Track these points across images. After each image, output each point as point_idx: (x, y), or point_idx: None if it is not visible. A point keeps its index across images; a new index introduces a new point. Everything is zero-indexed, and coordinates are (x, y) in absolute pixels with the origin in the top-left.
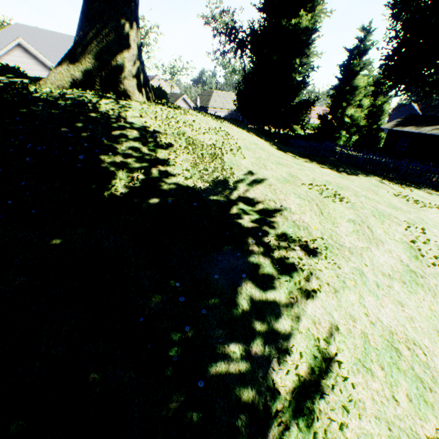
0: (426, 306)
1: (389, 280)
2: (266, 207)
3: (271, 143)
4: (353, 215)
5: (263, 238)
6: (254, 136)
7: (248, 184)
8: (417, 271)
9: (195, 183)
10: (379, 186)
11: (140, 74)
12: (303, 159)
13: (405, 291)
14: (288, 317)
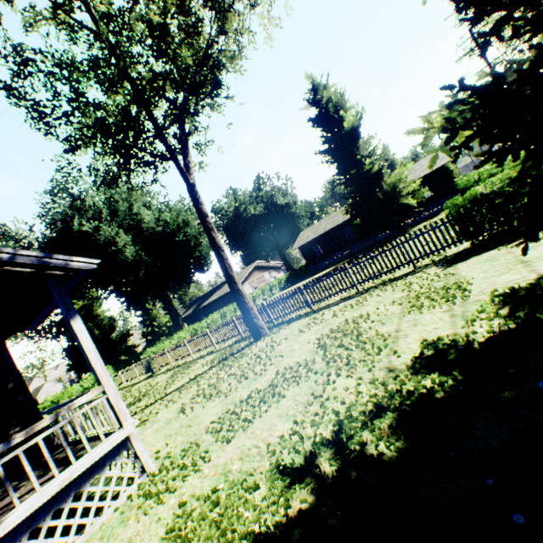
0: None
1: None
2: None
3: None
4: None
5: None
6: None
7: None
8: None
9: None
10: None
11: None
12: None
13: None
14: None
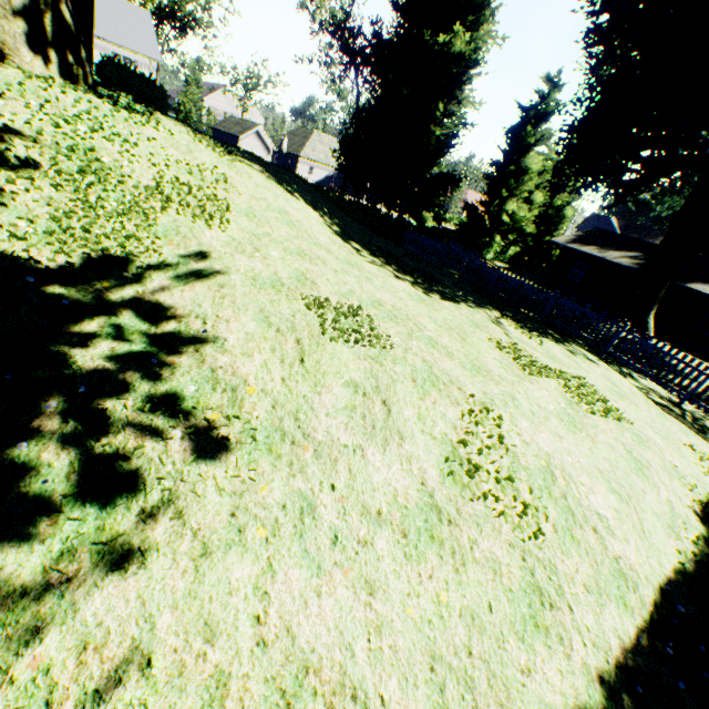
0: (431, 592)
1: (374, 526)
2: (180, 330)
3: (339, 222)
4: (363, 372)
5: (100, 399)
6: (300, 201)
7: (180, 277)
8: (446, 509)
9: (36, 252)
10: (482, 326)
11: (45, 16)
12: (374, 258)
13: (398, 554)
14: (1, 630)
